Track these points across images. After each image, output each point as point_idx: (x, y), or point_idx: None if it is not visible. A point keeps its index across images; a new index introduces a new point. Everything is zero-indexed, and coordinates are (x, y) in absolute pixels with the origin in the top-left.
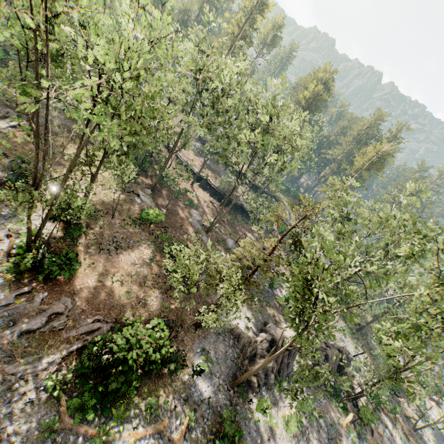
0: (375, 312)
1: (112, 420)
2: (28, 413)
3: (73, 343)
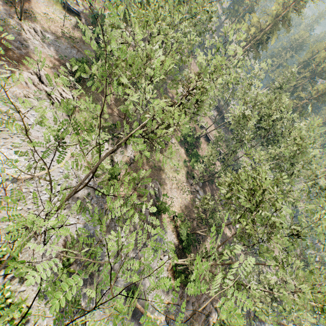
0: (302, 245)
1: None
2: None
3: (200, 314)
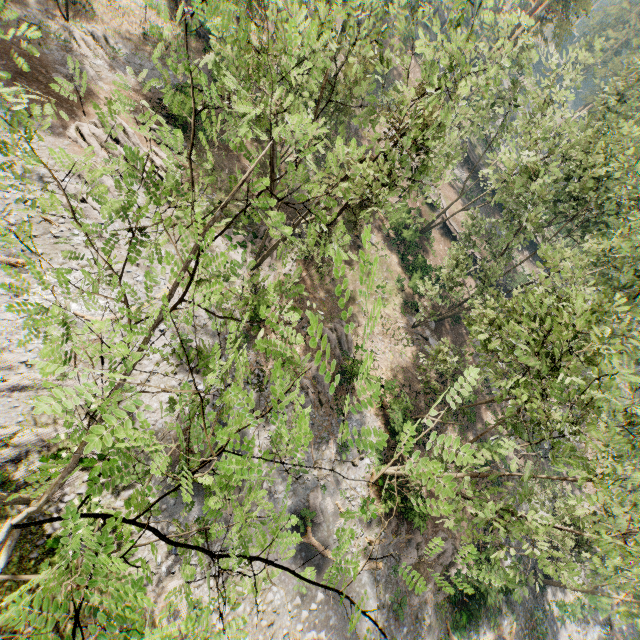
0: None
1: (471, 630)
2: (431, 632)
3: (433, 566)
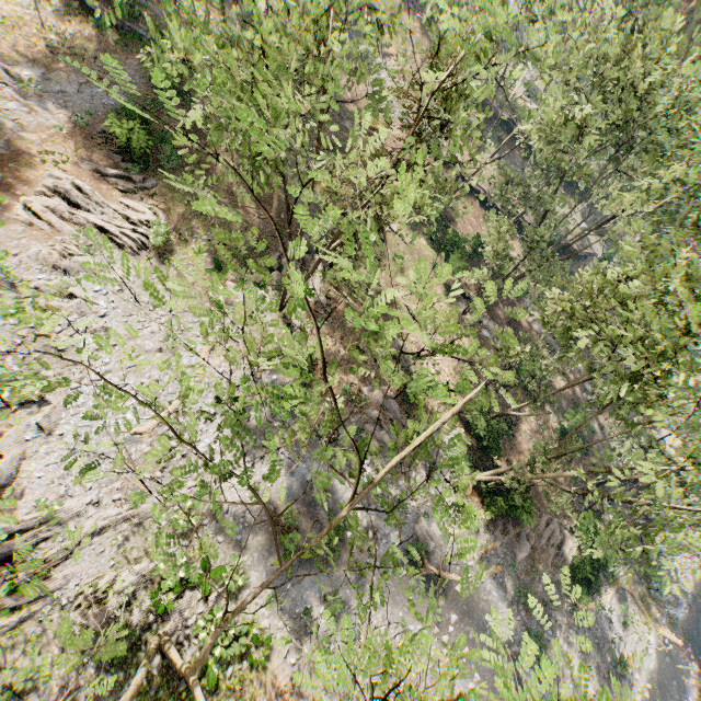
0: None
1: (594, 593)
2: (559, 610)
3: (545, 549)
